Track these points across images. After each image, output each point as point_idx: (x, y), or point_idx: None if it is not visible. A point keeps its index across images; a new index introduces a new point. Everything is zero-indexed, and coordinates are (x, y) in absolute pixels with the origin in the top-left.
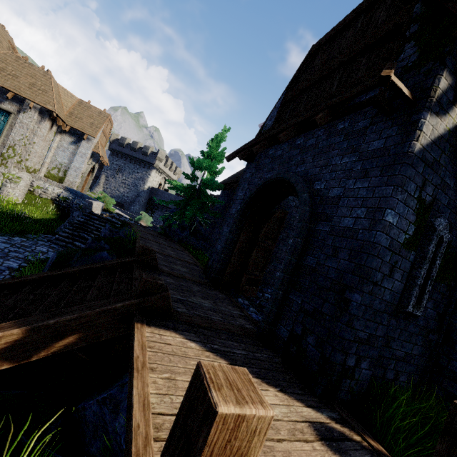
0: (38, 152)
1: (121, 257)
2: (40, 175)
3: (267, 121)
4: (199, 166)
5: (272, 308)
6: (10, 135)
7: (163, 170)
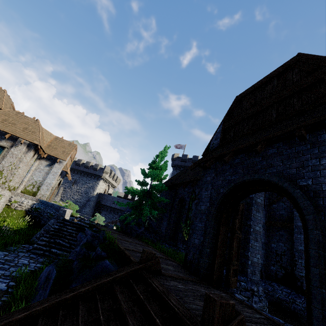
0: (20, 174)
1: (118, 263)
2: (17, 191)
3: (212, 140)
4: (149, 174)
5: (322, 311)
6: (1, 163)
7: (108, 179)
